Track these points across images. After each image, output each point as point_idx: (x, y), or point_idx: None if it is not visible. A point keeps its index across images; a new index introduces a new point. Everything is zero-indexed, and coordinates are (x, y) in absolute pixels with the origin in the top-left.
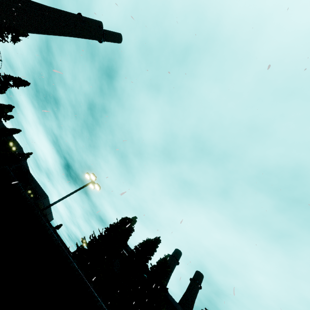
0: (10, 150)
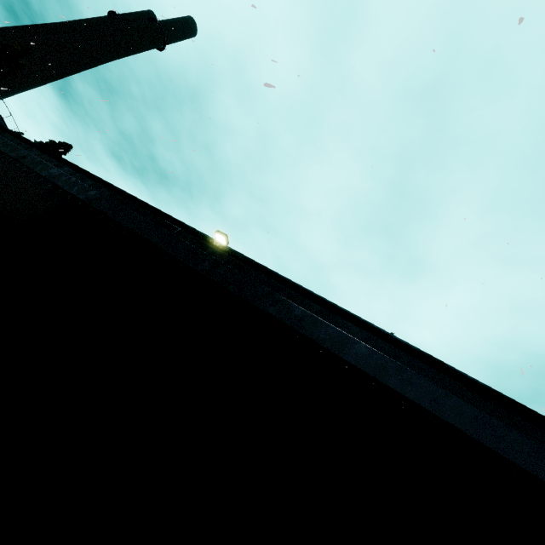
0: None
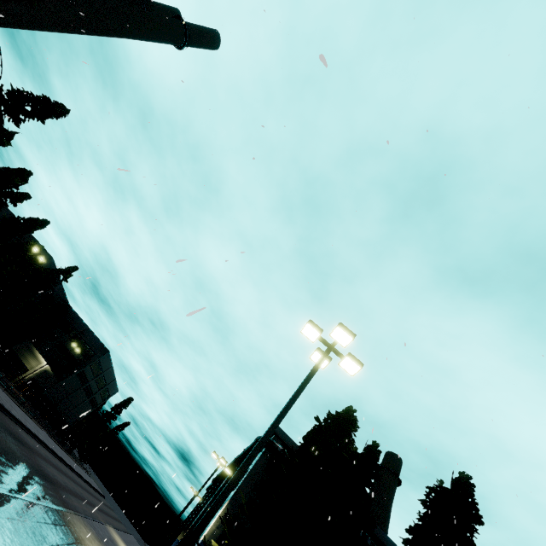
0: (31, 263)
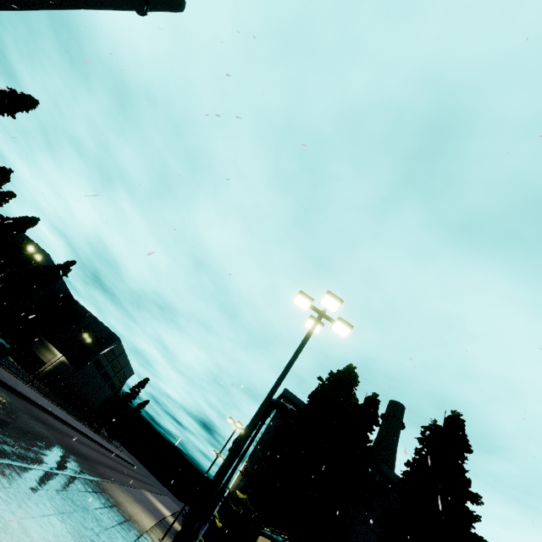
0: (29, 262)
